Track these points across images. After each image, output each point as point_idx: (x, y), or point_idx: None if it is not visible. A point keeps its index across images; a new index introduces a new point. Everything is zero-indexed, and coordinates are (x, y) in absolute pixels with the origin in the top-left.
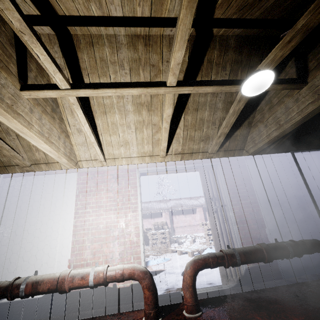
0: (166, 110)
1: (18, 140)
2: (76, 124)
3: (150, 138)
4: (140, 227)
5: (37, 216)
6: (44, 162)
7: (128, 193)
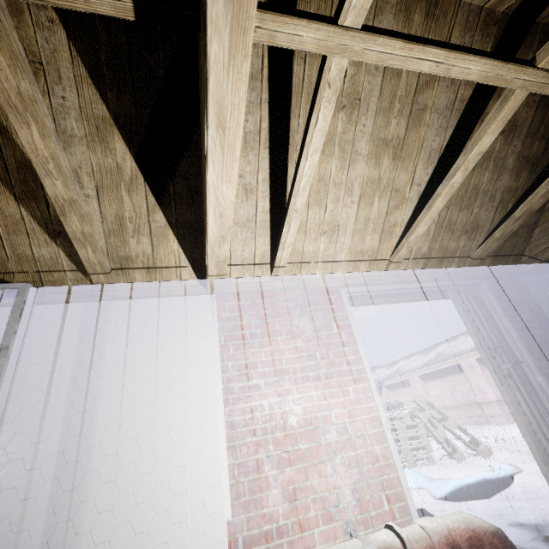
0: (486, 136)
1: (97, 202)
2: (245, 173)
3: (381, 219)
4: (382, 417)
5: (125, 403)
6: (145, 264)
7: (335, 340)
